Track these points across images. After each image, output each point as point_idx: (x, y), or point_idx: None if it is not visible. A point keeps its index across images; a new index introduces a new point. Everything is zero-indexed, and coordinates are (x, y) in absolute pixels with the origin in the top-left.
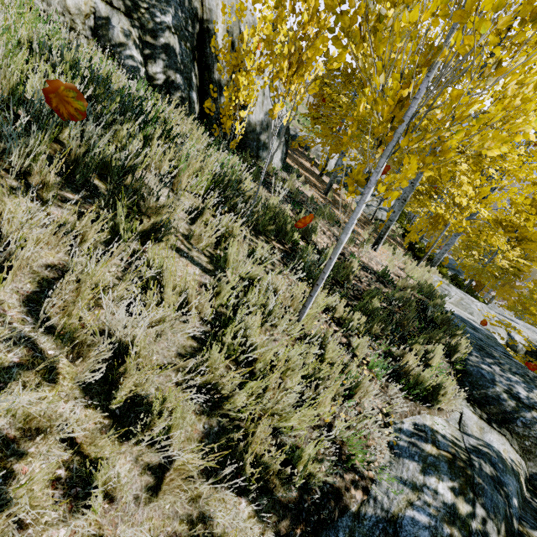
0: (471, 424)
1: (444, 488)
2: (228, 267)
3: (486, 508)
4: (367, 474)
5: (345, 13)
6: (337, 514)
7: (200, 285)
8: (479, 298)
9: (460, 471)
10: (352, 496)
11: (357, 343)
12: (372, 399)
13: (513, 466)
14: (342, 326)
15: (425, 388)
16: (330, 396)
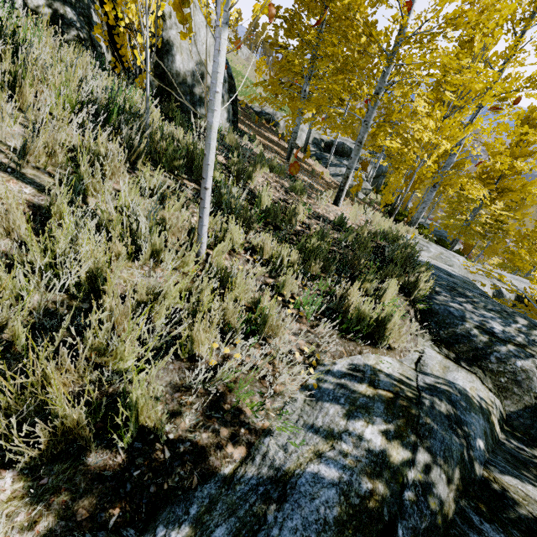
0: (432, 363)
1: (373, 433)
2: (90, 192)
3: (432, 452)
4: (261, 425)
5: None
6: (197, 481)
7: (27, 206)
8: (467, 259)
9: (400, 411)
10: (228, 454)
11: (282, 280)
12: (295, 340)
13: (482, 404)
14: (271, 267)
15: (371, 325)
16: (203, 327)
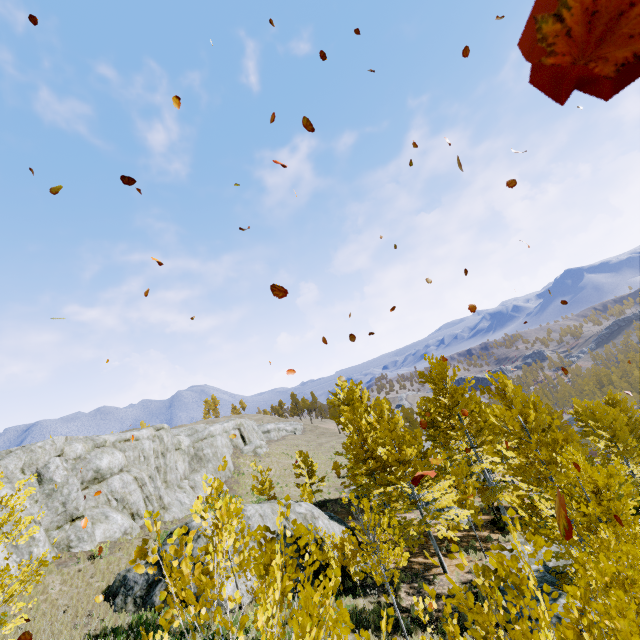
0: None
1: None
2: None
3: None
4: None
5: (360, 574)
6: None
7: None
8: None
9: None
10: None
11: None
12: None
13: None
14: None
15: None
16: None
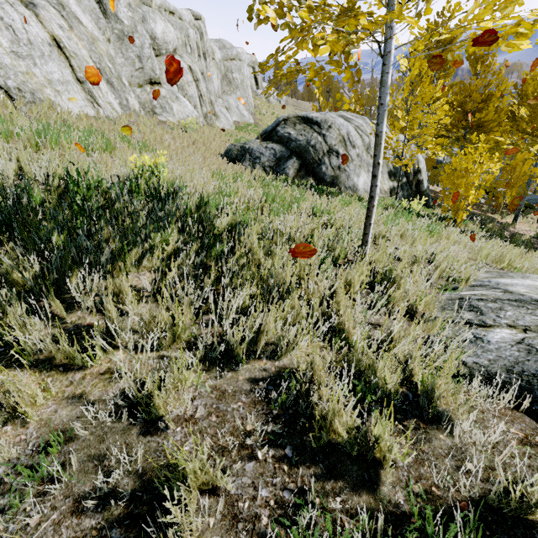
0: None
1: None
2: None
3: None
4: None
5: None
6: None
7: None
8: None
9: None
10: None
11: None
12: None
13: None
14: None
15: None
16: None
